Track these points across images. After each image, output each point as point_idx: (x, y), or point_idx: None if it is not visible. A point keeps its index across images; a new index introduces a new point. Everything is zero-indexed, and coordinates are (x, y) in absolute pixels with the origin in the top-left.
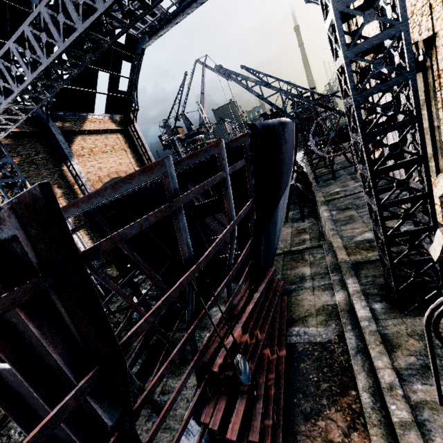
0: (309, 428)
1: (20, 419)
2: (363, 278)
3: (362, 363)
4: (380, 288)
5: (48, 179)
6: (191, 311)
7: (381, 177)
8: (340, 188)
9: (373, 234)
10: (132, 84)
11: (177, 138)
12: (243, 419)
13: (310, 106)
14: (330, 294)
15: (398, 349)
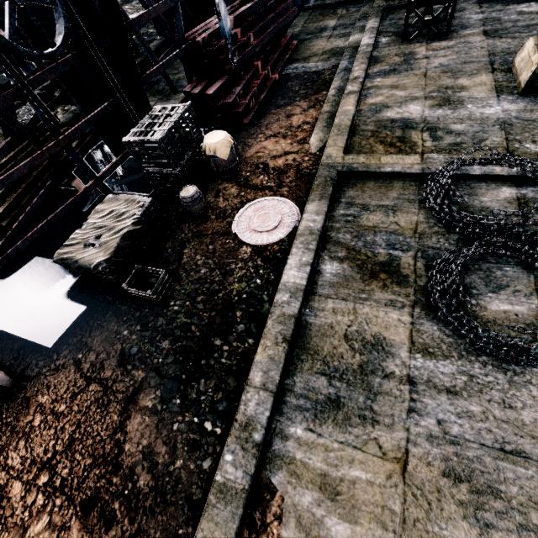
0: (278, 111)
1: None
2: (387, 21)
3: (342, 76)
4: (398, 27)
5: None
6: None
7: None
8: None
9: None
10: None
11: None
12: (222, 89)
13: None
14: (345, 40)
15: (379, 63)
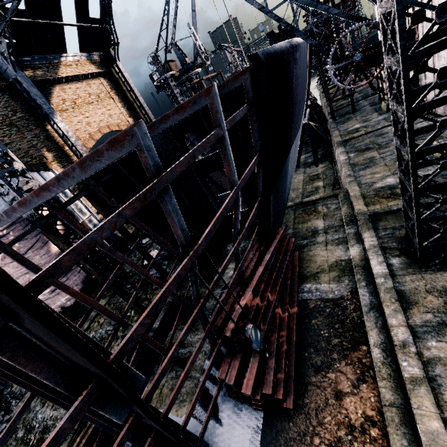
0: (319, 379)
1: (47, 395)
2: (381, 231)
3: (375, 320)
4: (399, 241)
5: (34, 142)
6: (196, 291)
7: (421, 117)
8: (360, 124)
9: (396, 179)
10: (105, 8)
11: (170, 76)
12: (257, 375)
13: (329, 17)
14: (344, 249)
15: (414, 306)
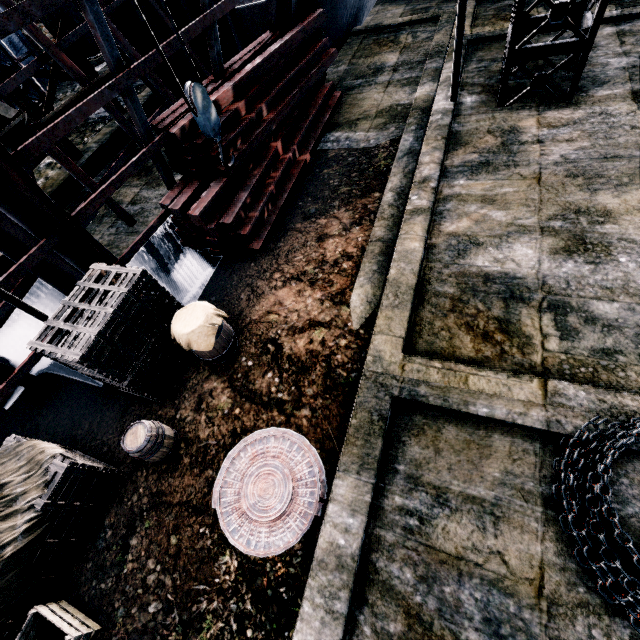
0: (305, 225)
1: None
2: (473, 63)
3: (405, 165)
4: (491, 76)
5: None
6: None
7: None
8: None
9: None
10: None
11: None
12: (216, 202)
13: None
14: (410, 91)
15: (463, 147)
